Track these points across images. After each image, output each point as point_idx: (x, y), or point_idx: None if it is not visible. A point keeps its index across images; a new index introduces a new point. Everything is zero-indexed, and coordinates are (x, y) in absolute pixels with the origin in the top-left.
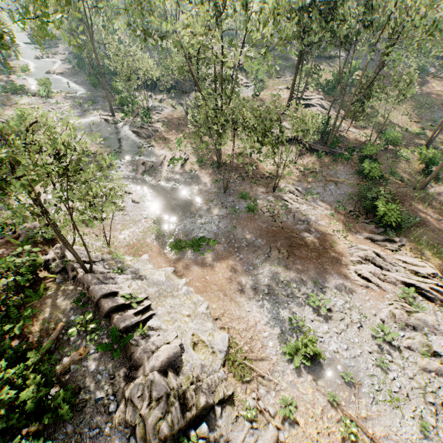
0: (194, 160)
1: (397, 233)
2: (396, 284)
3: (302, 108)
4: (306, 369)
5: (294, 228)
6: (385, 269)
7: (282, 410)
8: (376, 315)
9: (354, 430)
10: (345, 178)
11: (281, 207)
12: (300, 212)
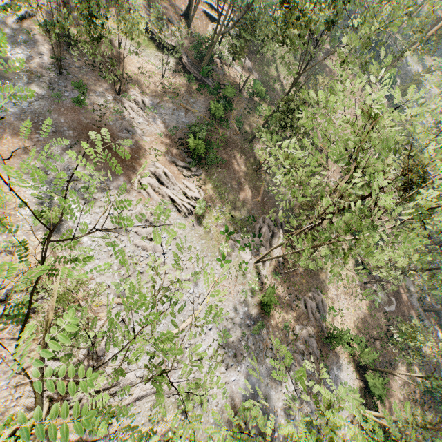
0: (42, 21)
1: (201, 166)
2: (164, 196)
3: (208, 20)
4: (46, 229)
5: (116, 133)
6: (166, 186)
7: (3, 245)
8: (131, 211)
9: (52, 263)
10: (198, 110)
11: (115, 111)
12: (131, 122)
